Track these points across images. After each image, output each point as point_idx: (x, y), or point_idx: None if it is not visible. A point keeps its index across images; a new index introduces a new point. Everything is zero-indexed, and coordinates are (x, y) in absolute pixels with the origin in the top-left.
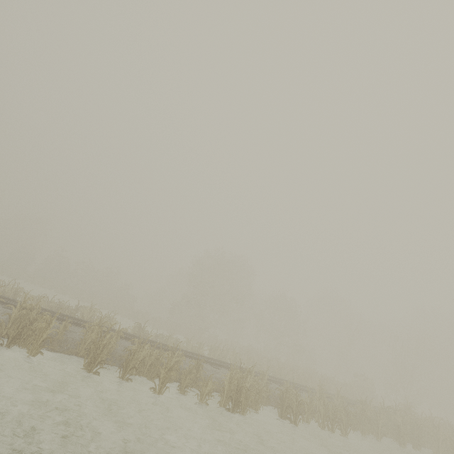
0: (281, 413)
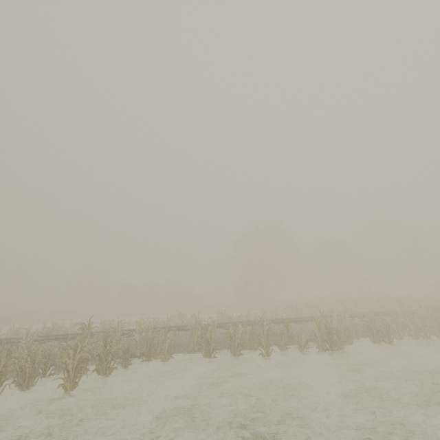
0: (373, 339)
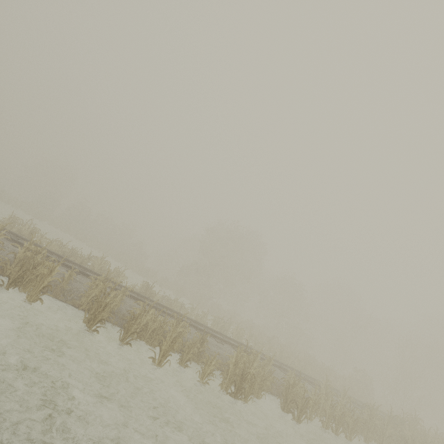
0: (284, 406)
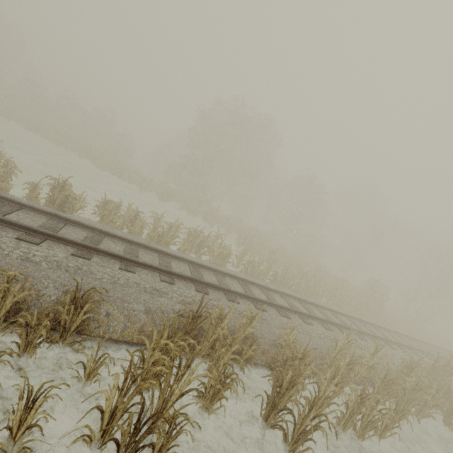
0: (267, 414)
